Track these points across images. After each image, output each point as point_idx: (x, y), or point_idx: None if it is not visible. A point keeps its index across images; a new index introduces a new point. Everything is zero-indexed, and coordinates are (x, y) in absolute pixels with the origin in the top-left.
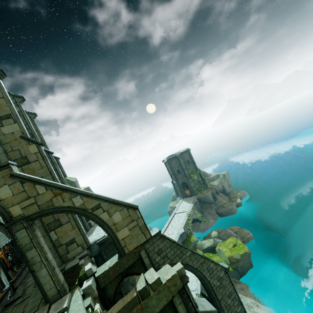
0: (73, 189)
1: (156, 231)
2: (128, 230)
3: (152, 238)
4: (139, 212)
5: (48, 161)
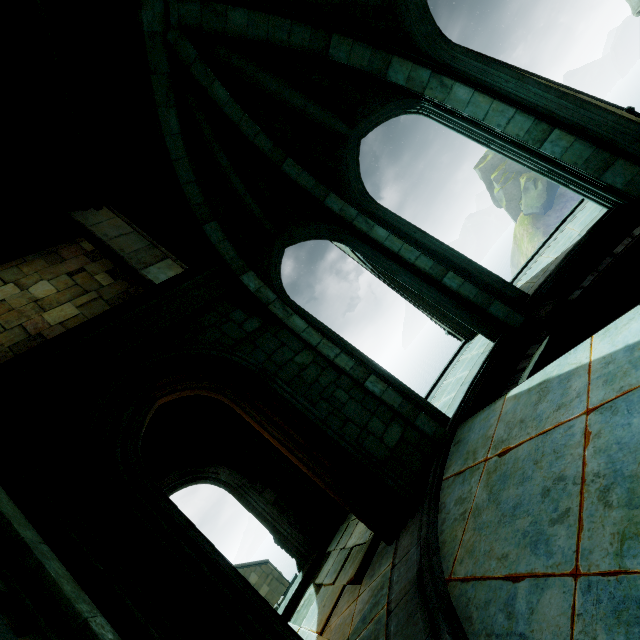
0: None
1: (293, 576)
2: (267, 586)
3: (291, 584)
4: (271, 564)
5: None
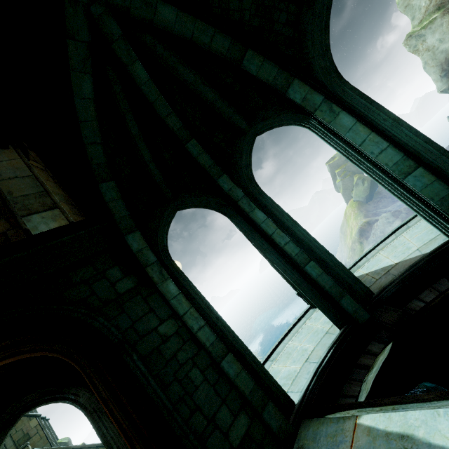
0: (72, 446)
1: None
2: None
3: None
4: None
5: (46, 429)
